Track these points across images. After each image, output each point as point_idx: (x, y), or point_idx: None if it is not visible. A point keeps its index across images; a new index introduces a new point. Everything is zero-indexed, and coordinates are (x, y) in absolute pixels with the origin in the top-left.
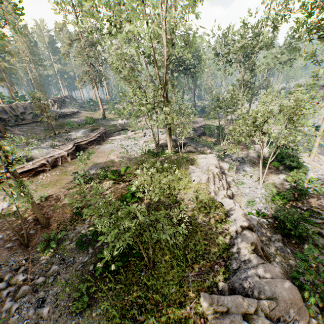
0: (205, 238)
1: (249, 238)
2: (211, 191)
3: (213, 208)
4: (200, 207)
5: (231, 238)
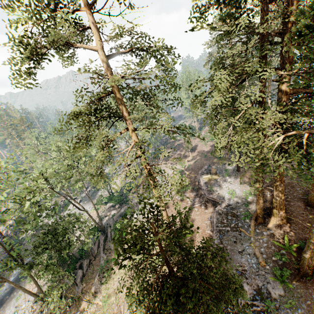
0: None
1: None
2: None
3: None
4: None
5: None
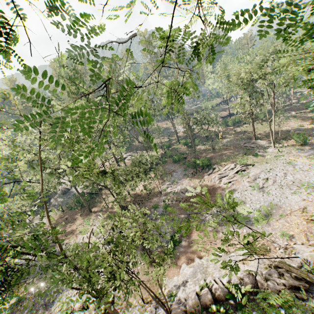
0: None
1: None
2: None
3: None
4: None
5: None
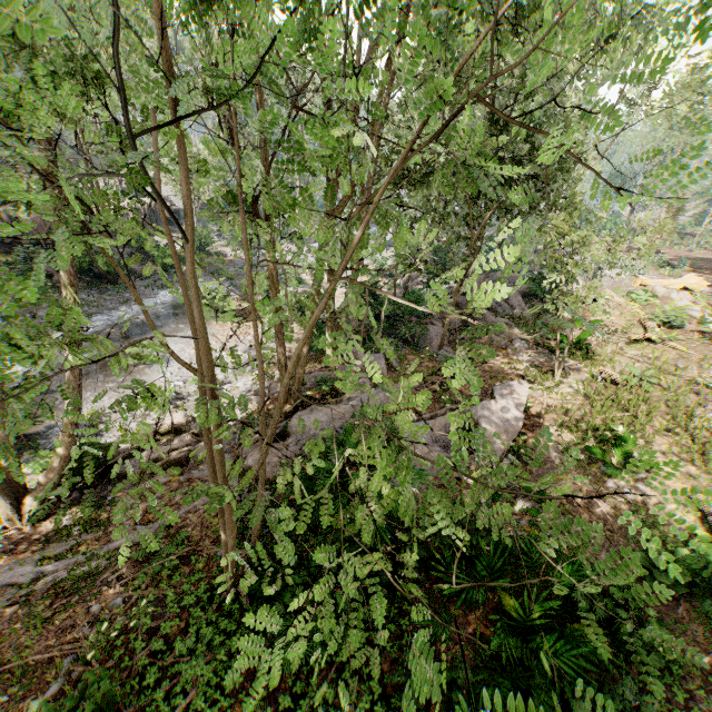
0: None
1: None
2: None
3: None
4: None
5: None
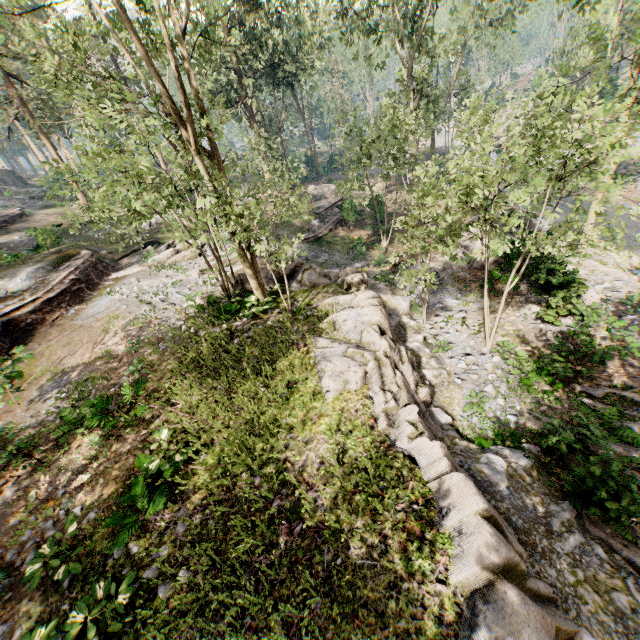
0: (383, 637)
1: (521, 632)
2: (378, 415)
3: (392, 498)
4: (353, 492)
5: (459, 615)
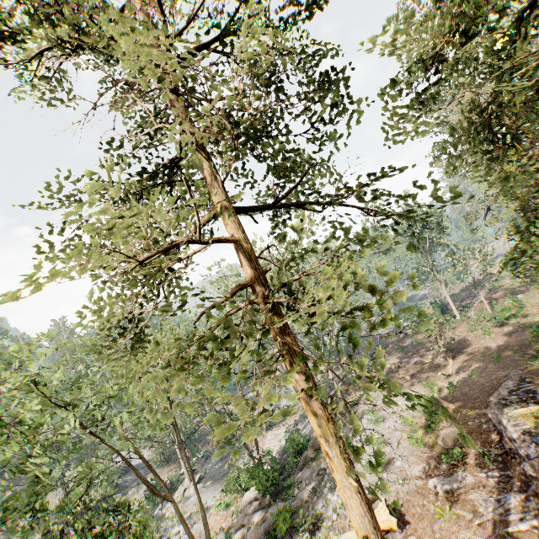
0: None
1: None
2: None
3: None
4: None
5: None
